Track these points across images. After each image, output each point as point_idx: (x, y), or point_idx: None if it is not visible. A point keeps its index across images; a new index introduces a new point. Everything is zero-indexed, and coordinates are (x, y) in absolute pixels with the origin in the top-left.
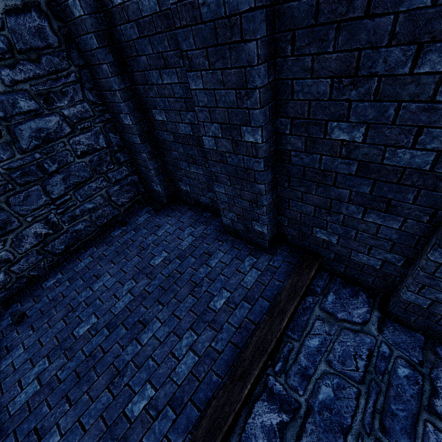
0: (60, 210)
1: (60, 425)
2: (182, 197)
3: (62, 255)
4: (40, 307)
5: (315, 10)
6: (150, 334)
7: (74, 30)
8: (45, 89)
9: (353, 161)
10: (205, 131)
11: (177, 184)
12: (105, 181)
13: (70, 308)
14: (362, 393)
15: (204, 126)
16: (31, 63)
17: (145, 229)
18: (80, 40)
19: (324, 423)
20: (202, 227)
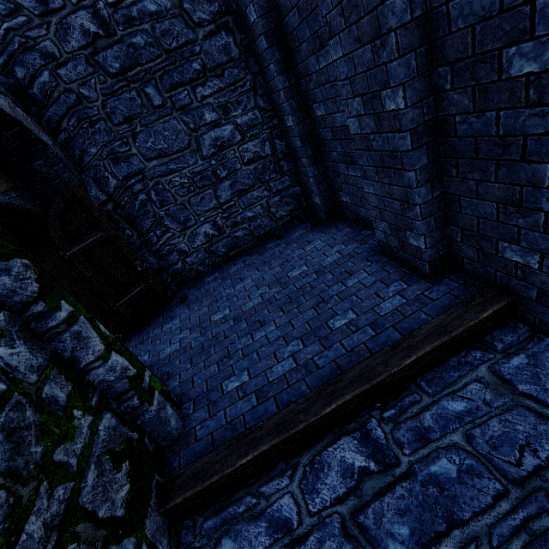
0: (225, 214)
1: (181, 376)
2: (343, 213)
3: (223, 257)
4: (197, 295)
5: None
6: (263, 333)
7: (252, 37)
8: (225, 100)
9: None
10: (349, 111)
11: (337, 196)
12: (266, 190)
13: (215, 299)
14: (511, 496)
15: (347, 104)
16: (217, 78)
17: (295, 244)
18: (255, 46)
19: (424, 497)
20: (355, 245)
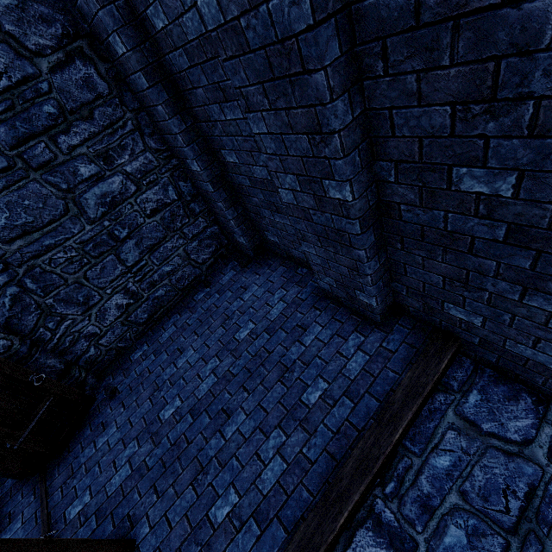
0: (137, 277)
1: (149, 517)
2: (272, 249)
3: (146, 324)
4: (129, 383)
5: (415, 4)
6: (234, 427)
7: (122, 69)
8: (103, 147)
9: (499, 223)
10: (280, 183)
11: (263, 234)
12: (181, 238)
13: (156, 386)
14: (513, 547)
15: (277, 176)
16: (84, 121)
17: (230, 292)
18: (130, 80)
19: None
20: (296, 289)
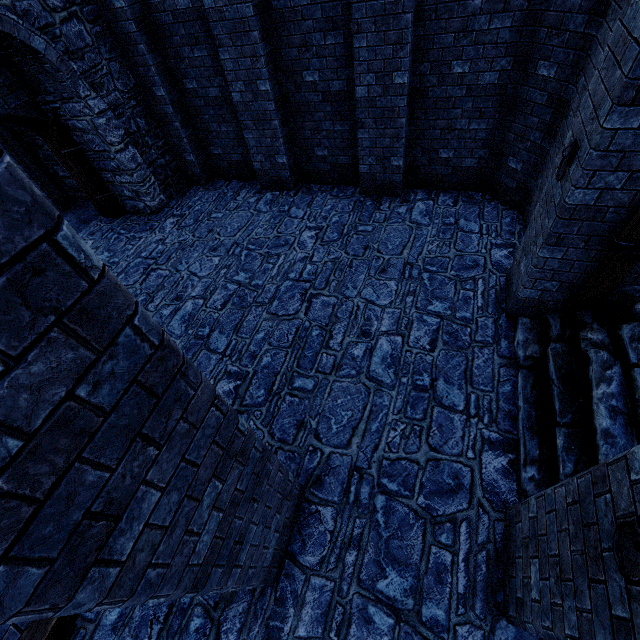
0: None
1: None
2: None
3: None
4: None
5: None
6: None
7: None
8: None
9: None
10: None
11: None
12: None
13: None
14: None
15: None
16: None
17: None
18: None
19: None
20: None
